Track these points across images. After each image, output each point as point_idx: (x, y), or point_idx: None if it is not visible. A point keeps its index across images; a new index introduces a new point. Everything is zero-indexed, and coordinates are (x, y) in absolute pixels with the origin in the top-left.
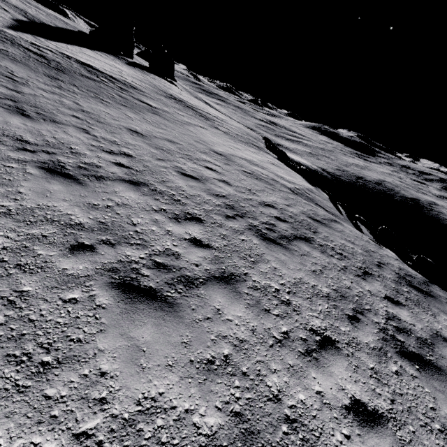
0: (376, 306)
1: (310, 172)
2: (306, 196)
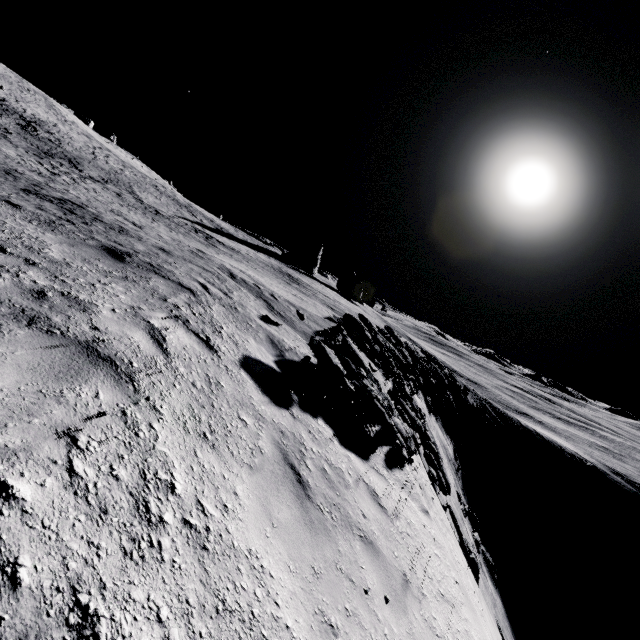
0: None
1: (358, 322)
2: (259, 291)
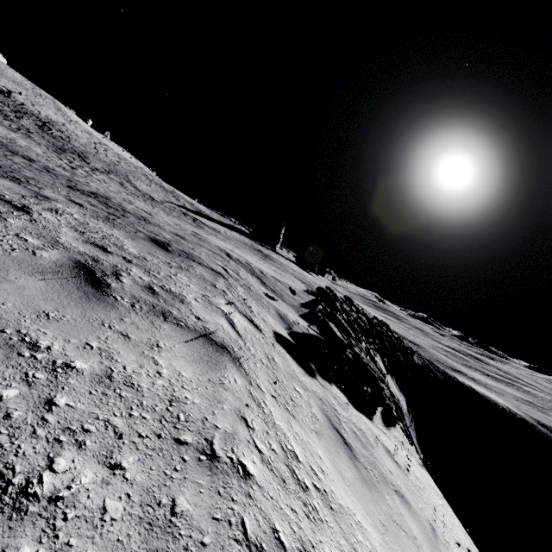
0: (44, 187)
1: (330, 294)
2: (251, 269)
